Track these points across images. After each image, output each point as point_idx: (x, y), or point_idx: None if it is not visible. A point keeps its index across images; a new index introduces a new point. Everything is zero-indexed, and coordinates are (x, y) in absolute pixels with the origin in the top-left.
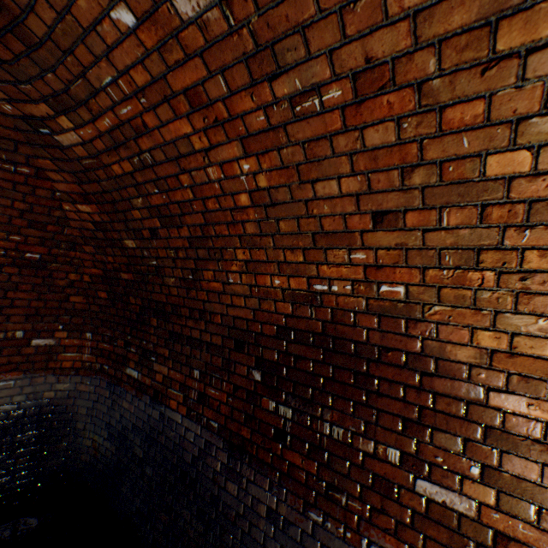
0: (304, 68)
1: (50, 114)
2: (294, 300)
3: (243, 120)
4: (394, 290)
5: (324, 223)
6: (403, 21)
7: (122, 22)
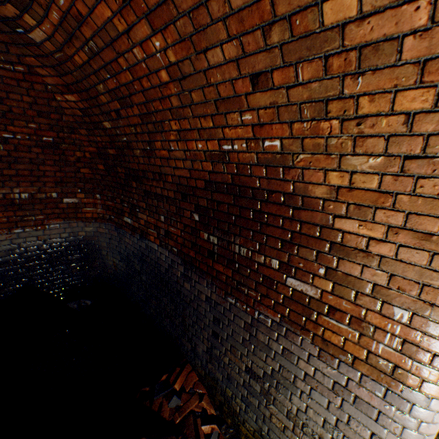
0: None
1: (17, 14)
2: (212, 160)
3: None
4: (273, 144)
5: (220, 91)
6: None
7: None
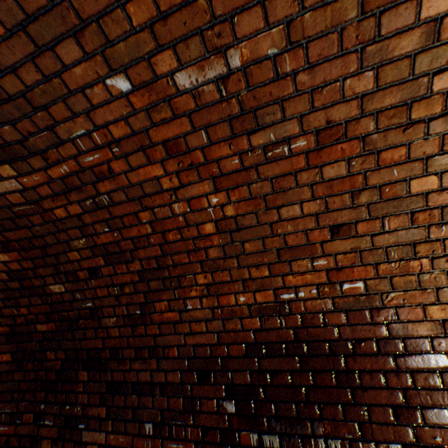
0: (278, 126)
1: None
2: (262, 313)
3: (218, 163)
4: (354, 286)
5: (288, 239)
6: (354, 100)
7: (116, 88)
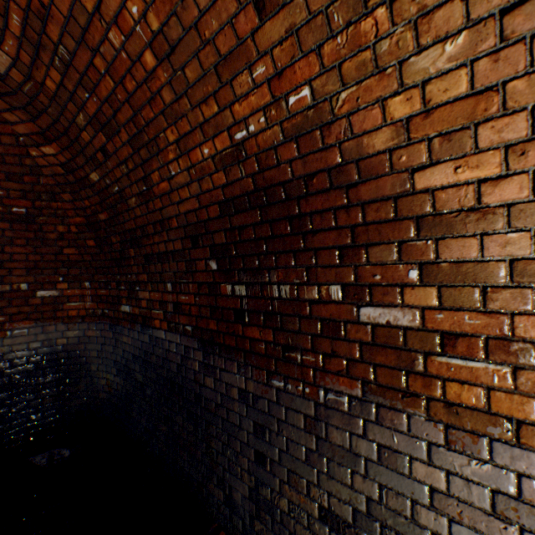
0: None
1: None
2: (225, 165)
3: None
4: (301, 97)
5: (219, 46)
6: None
7: None
